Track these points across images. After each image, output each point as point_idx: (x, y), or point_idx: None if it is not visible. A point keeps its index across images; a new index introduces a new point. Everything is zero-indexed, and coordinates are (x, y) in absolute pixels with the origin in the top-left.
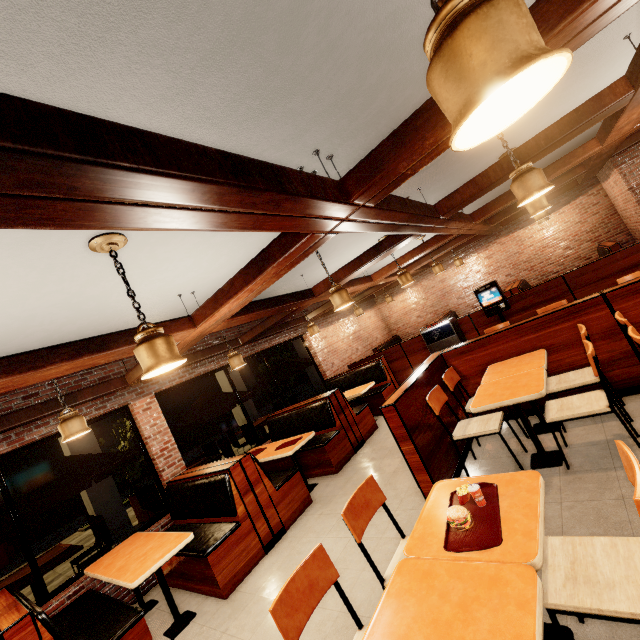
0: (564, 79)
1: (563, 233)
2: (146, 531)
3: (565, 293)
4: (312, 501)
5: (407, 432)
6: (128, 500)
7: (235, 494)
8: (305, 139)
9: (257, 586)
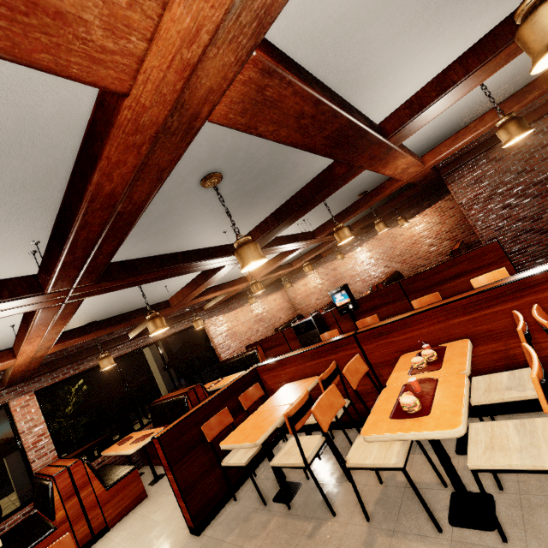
0: None
1: (427, 232)
2: (8, 519)
3: (402, 297)
4: (147, 496)
5: (168, 463)
6: None
7: (57, 500)
8: (4, 240)
9: None
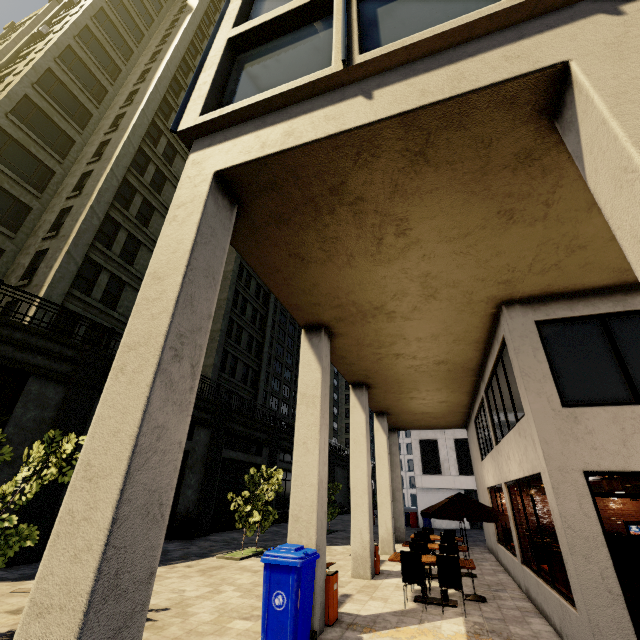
0: None
1: (634, 513)
2: (534, 568)
3: None
4: None
5: None
6: (251, 551)
7: None
8: None
9: None
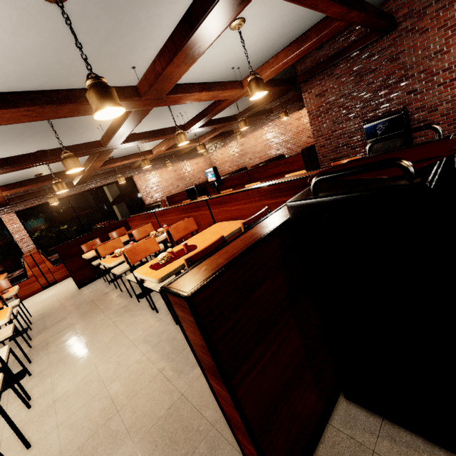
0: (119, 85)
1: (309, 125)
2: (15, 272)
3: (248, 182)
4: None
5: (61, 259)
6: None
7: (27, 267)
8: None
9: (27, 301)
